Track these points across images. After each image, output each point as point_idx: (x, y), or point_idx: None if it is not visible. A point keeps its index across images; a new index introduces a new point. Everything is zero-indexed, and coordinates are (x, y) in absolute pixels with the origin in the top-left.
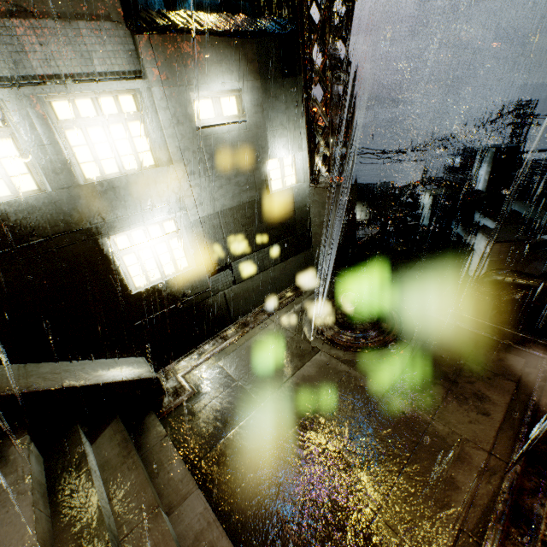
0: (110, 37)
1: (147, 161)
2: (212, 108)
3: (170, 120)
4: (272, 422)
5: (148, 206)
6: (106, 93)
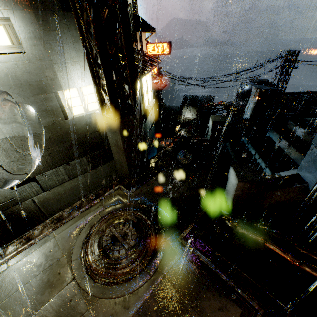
0: None
1: None
2: None
3: None
4: None
5: None
6: None
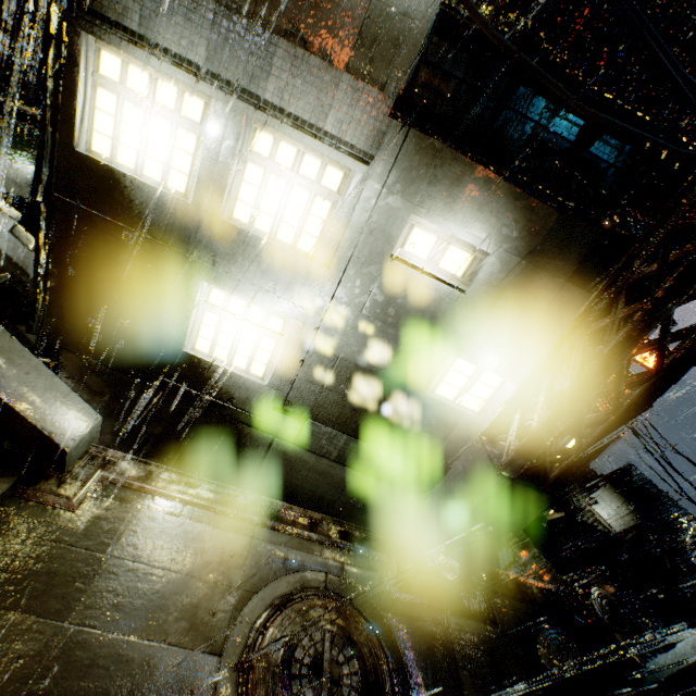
0: (368, 105)
1: (306, 245)
2: (429, 248)
3: (363, 224)
4: (28, 667)
5: (267, 286)
6: (317, 154)
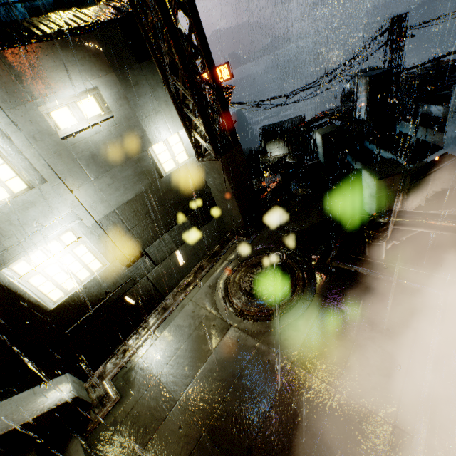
0: None
1: (18, 186)
2: (71, 115)
3: (25, 140)
4: (186, 423)
5: (35, 228)
6: None
